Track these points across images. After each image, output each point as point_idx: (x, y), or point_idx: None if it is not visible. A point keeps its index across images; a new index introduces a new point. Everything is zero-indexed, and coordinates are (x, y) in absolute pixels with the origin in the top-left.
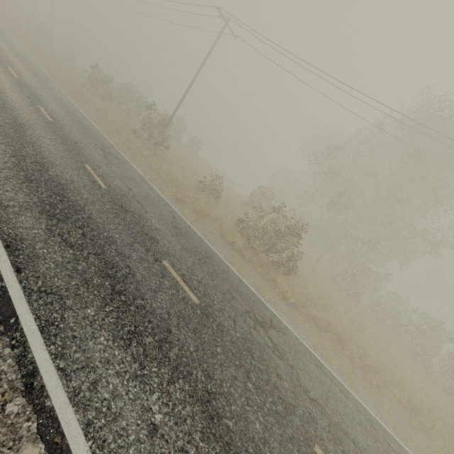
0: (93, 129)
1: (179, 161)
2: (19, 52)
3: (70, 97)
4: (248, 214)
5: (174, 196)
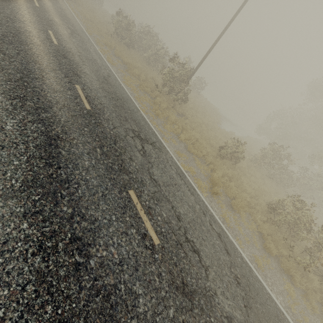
0: (126, 99)
1: (193, 112)
2: (60, 6)
3: (102, 54)
4: (286, 206)
5: (207, 184)
